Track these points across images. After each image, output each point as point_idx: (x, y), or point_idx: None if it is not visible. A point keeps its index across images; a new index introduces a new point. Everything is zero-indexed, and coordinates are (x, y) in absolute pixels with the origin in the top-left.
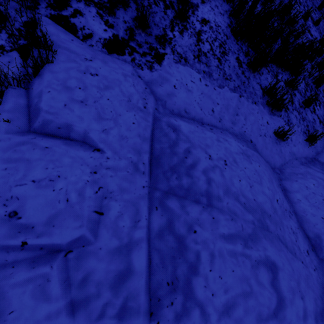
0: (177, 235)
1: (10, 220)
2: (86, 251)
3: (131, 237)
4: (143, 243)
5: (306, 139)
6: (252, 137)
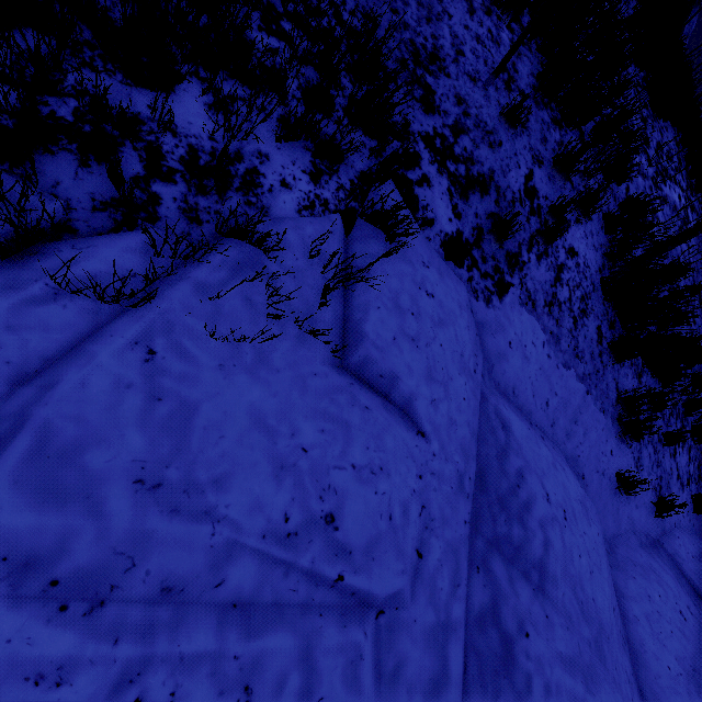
0: (503, 632)
1: (326, 529)
2: (399, 619)
3: (449, 613)
4: (461, 630)
5: (655, 502)
6: (586, 470)
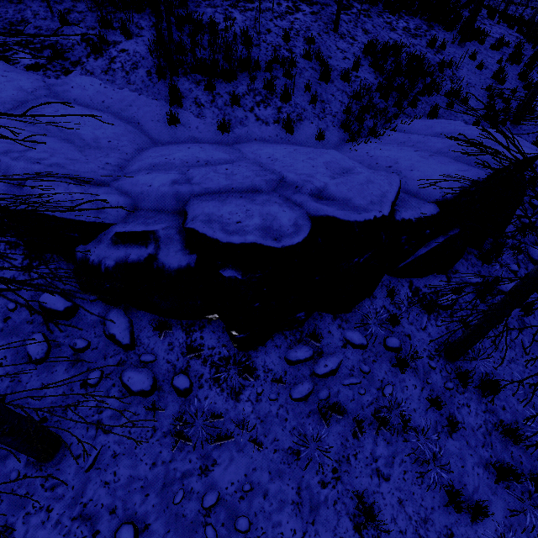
0: None
1: None
2: None
3: None
4: None
5: (218, 128)
6: (142, 121)
